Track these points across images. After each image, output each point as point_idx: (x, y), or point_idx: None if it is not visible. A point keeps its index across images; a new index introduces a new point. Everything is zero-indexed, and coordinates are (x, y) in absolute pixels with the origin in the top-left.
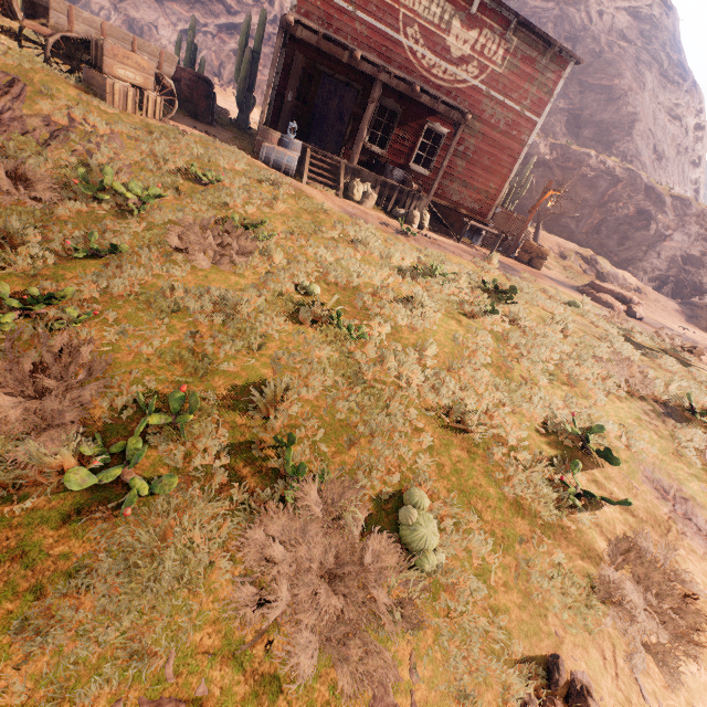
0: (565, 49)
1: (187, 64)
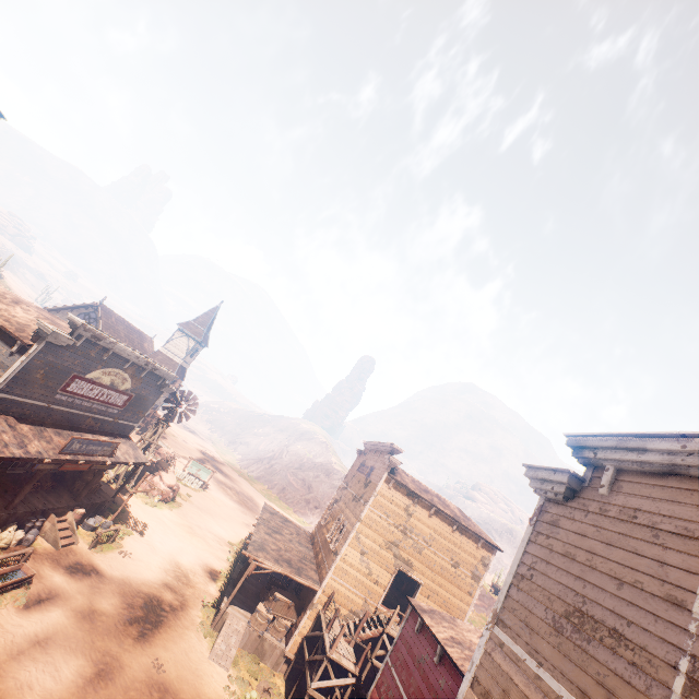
0: None
1: (498, 580)
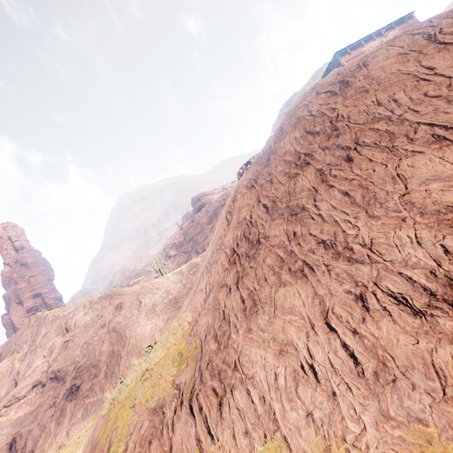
0: (408, 14)
1: None
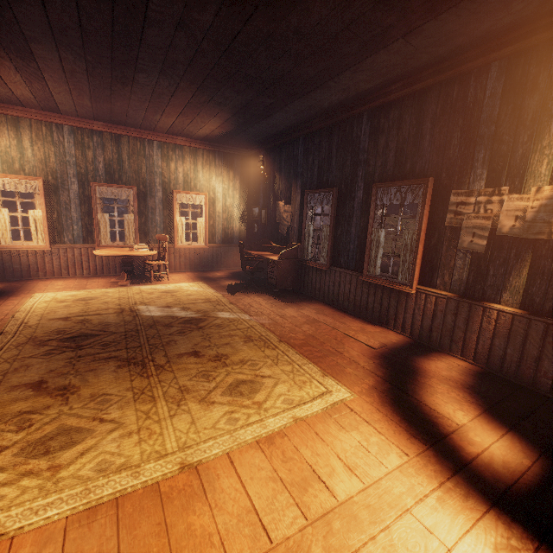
0: None
1: None
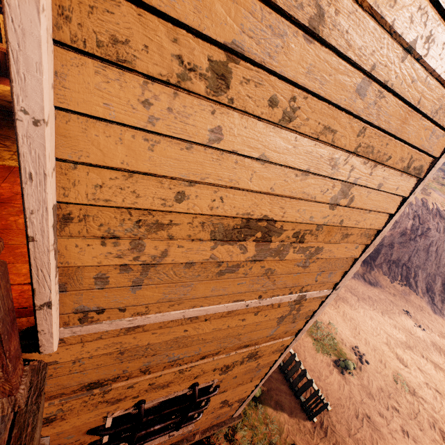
0: None
1: None
